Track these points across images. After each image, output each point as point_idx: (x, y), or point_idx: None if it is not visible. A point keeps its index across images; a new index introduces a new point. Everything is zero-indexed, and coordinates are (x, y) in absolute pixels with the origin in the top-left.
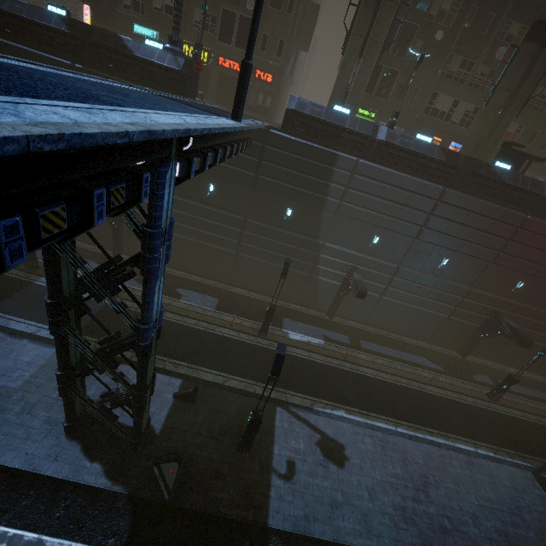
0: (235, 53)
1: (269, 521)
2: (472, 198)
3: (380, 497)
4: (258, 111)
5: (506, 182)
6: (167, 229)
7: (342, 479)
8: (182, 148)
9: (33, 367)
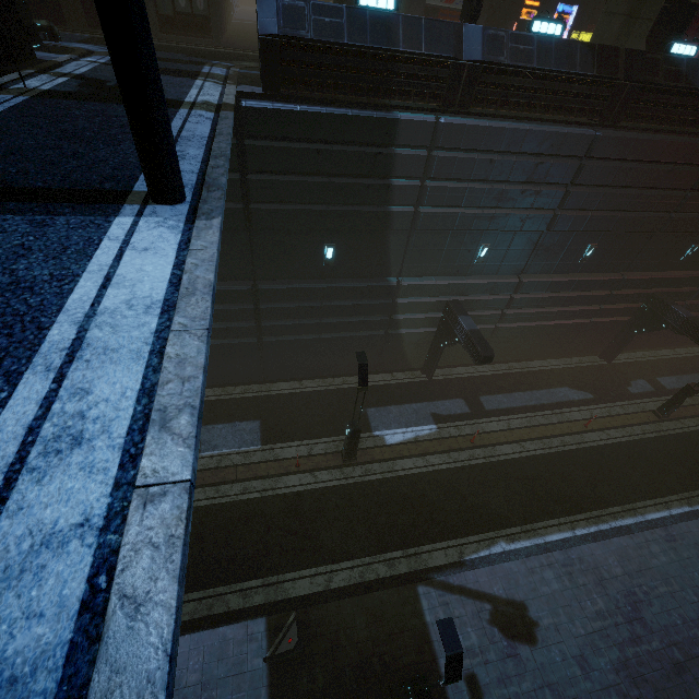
0: None
1: None
2: (641, 137)
3: (595, 664)
4: (188, 25)
5: (697, 87)
6: None
7: (541, 663)
8: None
9: None
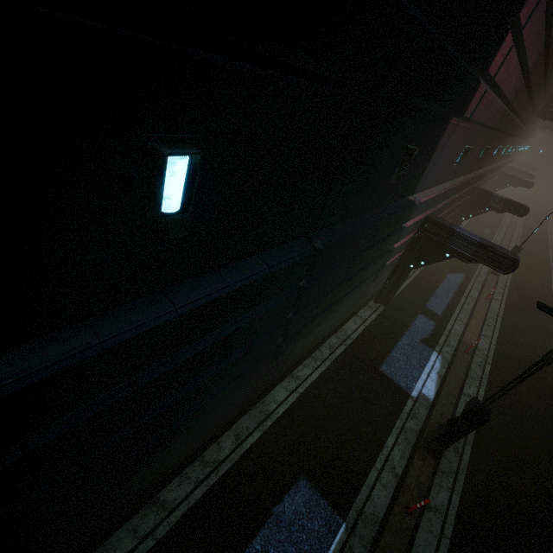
0: None
1: None
2: None
3: None
4: None
5: None
6: None
7: None
8: None
9: None
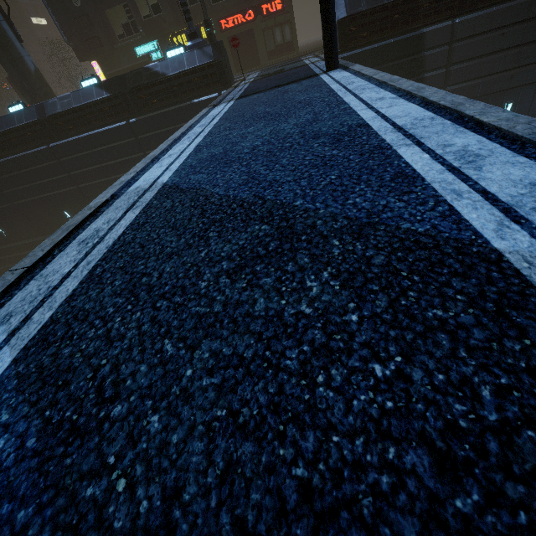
0: (234, 4)
1: None
2: None
3: None
4: (281, 51)
5: None
6: None
7: None
8: None
9: None
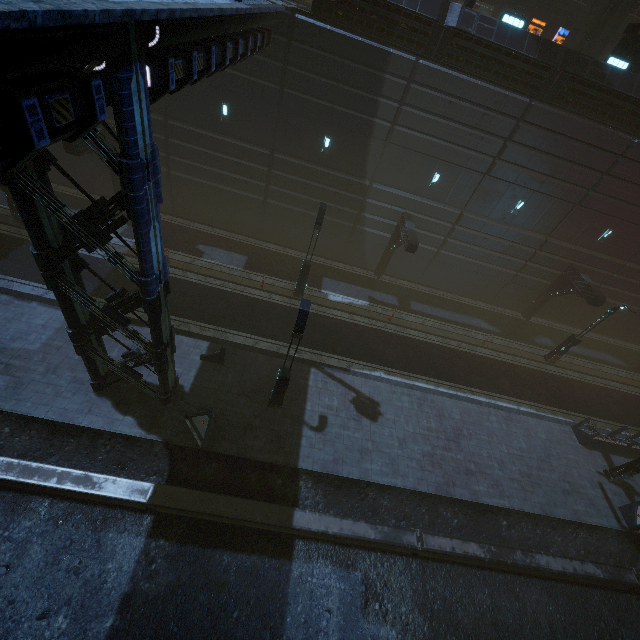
0: None
1: (299, 464)
2: (565, 115)
3: (411, 446)
4: None
5: (615, 89)
6: (150, 161)
7: (374, 431)
8: (146, 42)
9: (49, 330)
